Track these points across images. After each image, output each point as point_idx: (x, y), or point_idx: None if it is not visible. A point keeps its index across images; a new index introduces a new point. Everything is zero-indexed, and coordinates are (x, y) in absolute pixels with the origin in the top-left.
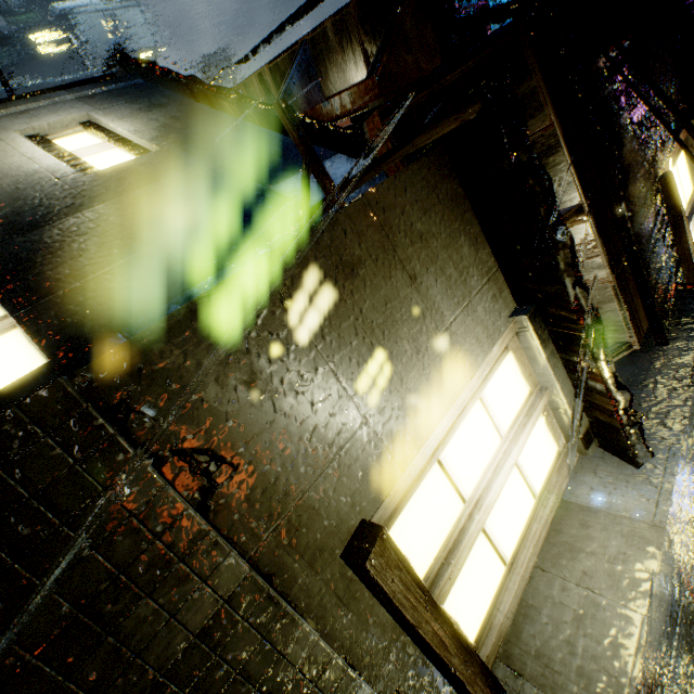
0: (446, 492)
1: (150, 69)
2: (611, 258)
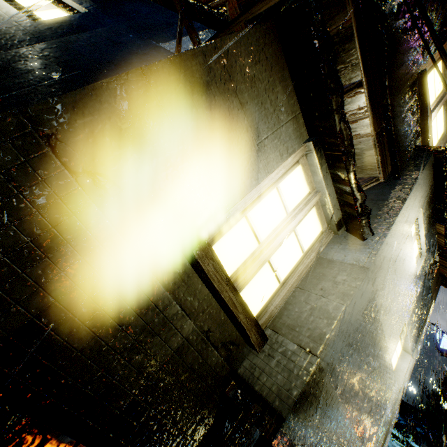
0: (248, 235)
1: None
2: (375, 120)
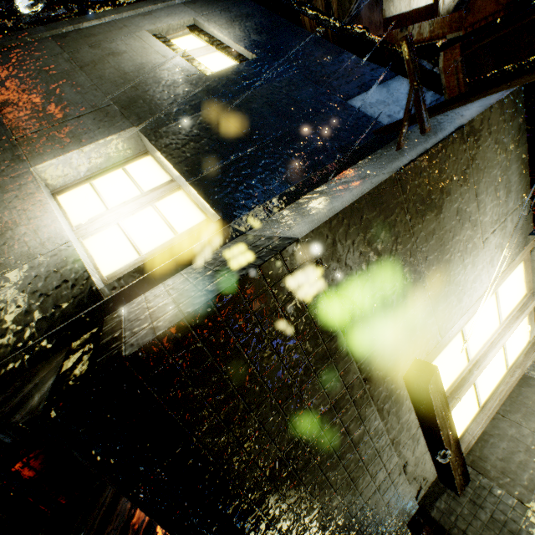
0: (460, 352)
1: None
2: None
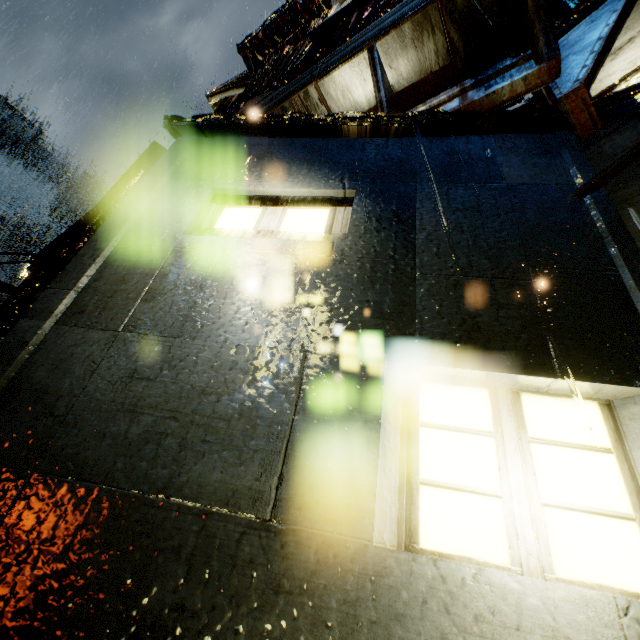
0: None
1: (224, 122)
2: None
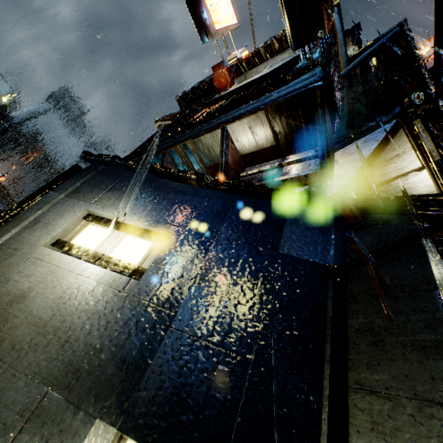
0: None
1: (115, 162)
2: None
